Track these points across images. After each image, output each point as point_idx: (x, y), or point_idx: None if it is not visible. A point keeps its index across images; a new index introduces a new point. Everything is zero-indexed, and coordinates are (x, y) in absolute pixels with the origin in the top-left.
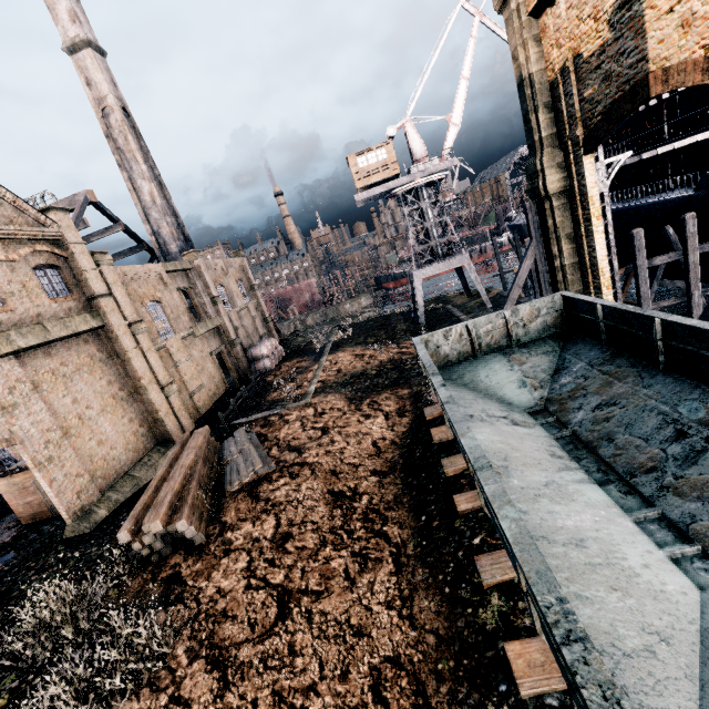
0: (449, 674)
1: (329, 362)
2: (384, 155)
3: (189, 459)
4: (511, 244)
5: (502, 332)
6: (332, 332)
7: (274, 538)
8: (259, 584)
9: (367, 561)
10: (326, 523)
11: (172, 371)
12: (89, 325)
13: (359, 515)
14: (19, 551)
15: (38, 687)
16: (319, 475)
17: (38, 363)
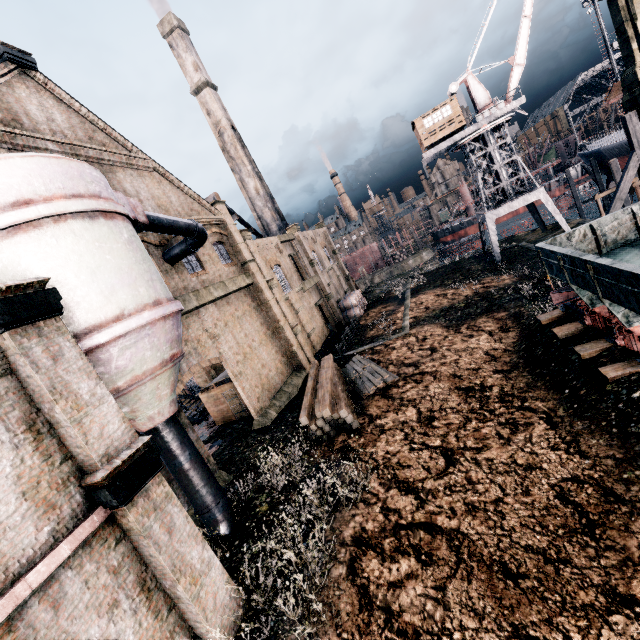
0: (637, 479)
1: (414, 303)
2: (449, 111)
3: (329, 374)
4: (587, 172)
5: (629, 227)
6: (407, 282)
7: (420, 420)
8: (421, 447)
9: (516, 426)
10: (464, 407)
11: (294, 317)
12: (245, 282)
13: (494, 400)
14: (224, 438)
15: (296, 492)
16: (442, 379)
17: (224, 309)
